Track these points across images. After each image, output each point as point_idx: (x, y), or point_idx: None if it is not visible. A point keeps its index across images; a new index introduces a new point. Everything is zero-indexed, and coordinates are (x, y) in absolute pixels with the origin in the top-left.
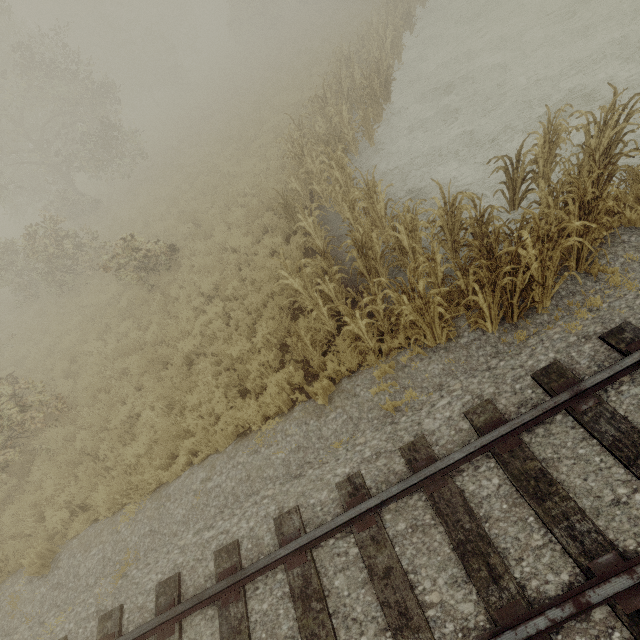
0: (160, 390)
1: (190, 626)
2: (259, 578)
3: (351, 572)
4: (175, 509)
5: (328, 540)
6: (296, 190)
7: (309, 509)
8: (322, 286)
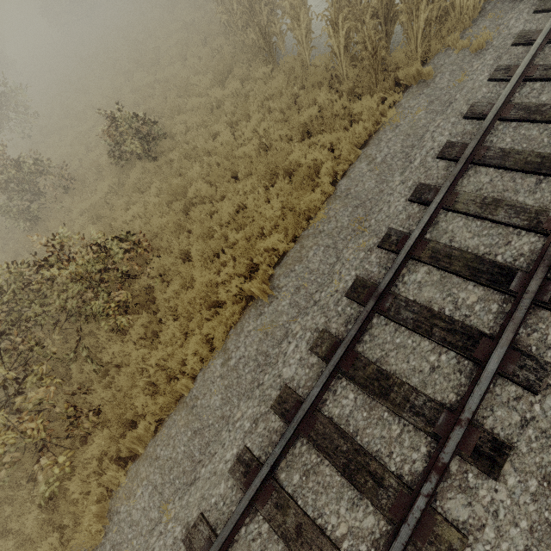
0: (260, 166)
1: (464, 186)
2: (487, 137)
3: (547, 90)
4: (363, 186)
5: (514, 95)
6: (255, 41)
7: (482, 99)
8: (352, 47)
